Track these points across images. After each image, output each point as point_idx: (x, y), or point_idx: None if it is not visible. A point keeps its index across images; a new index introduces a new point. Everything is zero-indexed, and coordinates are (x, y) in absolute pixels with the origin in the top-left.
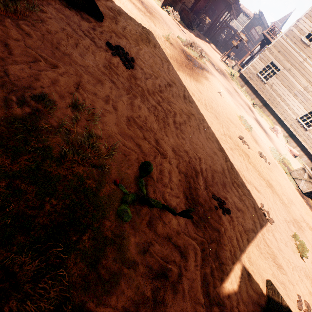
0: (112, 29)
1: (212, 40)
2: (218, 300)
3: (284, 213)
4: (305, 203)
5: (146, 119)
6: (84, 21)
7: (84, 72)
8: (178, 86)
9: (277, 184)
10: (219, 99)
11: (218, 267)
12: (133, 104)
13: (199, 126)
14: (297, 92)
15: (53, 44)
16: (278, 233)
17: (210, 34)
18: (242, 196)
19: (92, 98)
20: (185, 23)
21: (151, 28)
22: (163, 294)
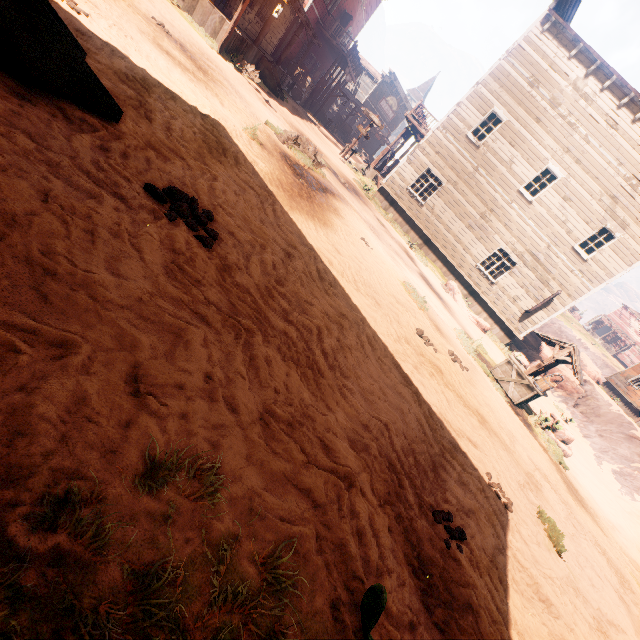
0: (145, 139)
1: (318, 115)
2: None
3: (514, 469)
4: (523, 424)
5: (288, 387)
6: (77, 134)
7: (135, 325)
8: (302, 252)
9: (488, 410)
10: (368, 256)
11: None
12: (257, 362)
13: (362, 342)
14: (471, 221)
15: (34, 261)
16: (524, 525)
17: (313, 105)
18: (463, 476)
19: (181, 407)
20: (269, 86)
21: (218, 113)
22: None
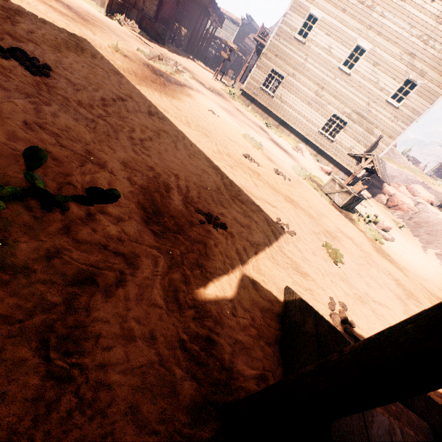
0: (4, 31)
1: (199, 57)
2: (194, 303)
3: (313, 225)
4: (344, 217)
5: (70, 128)
6: None
7: None
8: (137, 100)
9: (301, 198)
10: (211, 117)
11: (199, 276)
12: (41, 110)
13: (176, 144)
14: (309, 99)
15: None
16: (302, 244)
17: (193, 50)
18: (248, 212)
19: None
20: (151, 36)
21: (87, 36)
22: (86, 300)
